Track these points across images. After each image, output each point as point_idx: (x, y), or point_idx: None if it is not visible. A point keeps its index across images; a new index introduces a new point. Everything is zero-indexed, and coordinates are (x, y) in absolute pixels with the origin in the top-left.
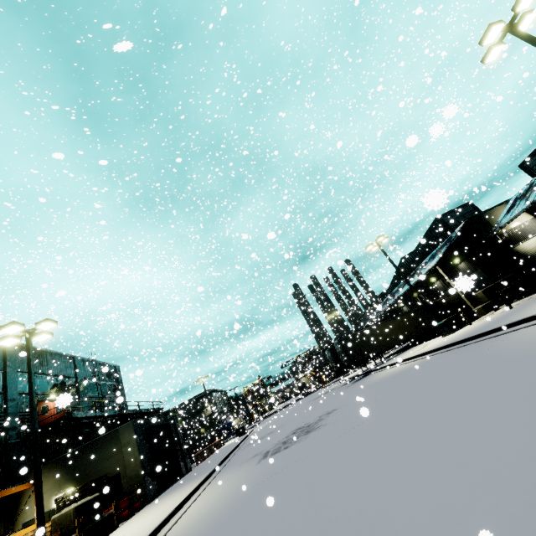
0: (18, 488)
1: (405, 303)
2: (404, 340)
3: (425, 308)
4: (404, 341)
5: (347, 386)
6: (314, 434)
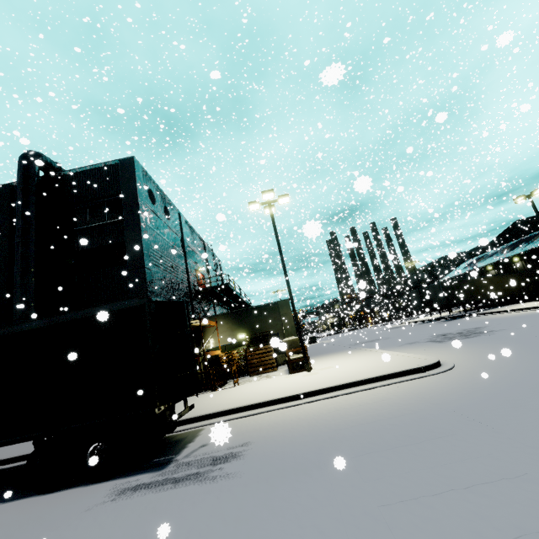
0: (213, 323)
1: (496, 267)
2: (504, 296)
3: (535, 273)
4: (505, 297)
5: (439, 323)
6: (501, 332)
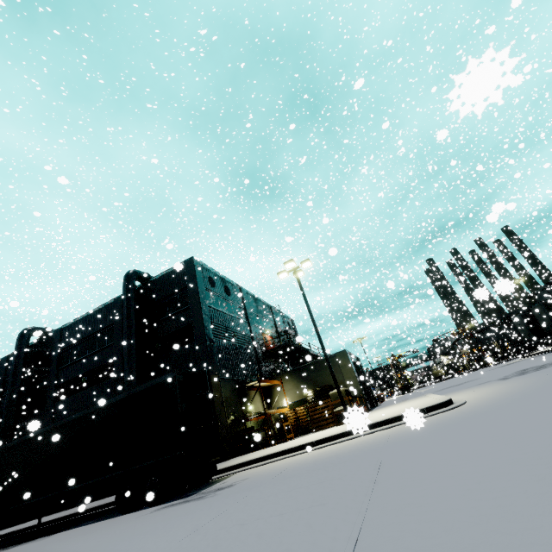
0: (276, 382)
1: None
2: None
3: None
4: None
5: None
6: None
